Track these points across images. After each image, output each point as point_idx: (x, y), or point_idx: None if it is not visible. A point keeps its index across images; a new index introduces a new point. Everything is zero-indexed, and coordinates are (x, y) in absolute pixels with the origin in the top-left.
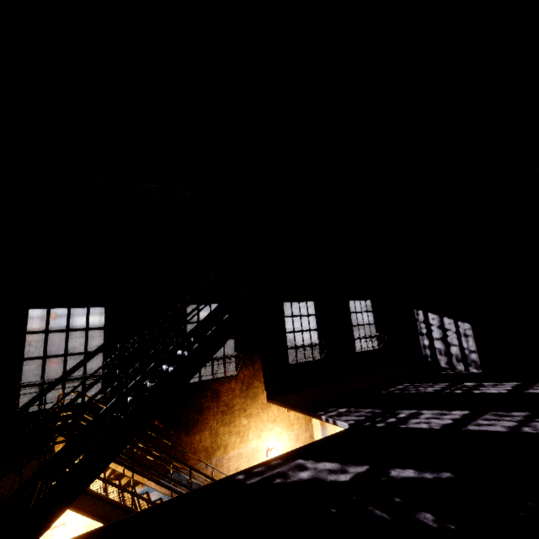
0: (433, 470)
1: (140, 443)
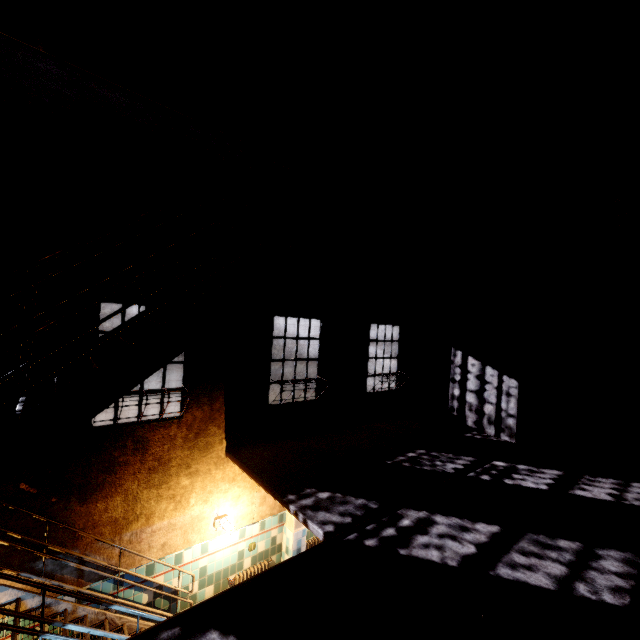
0: None
1: None
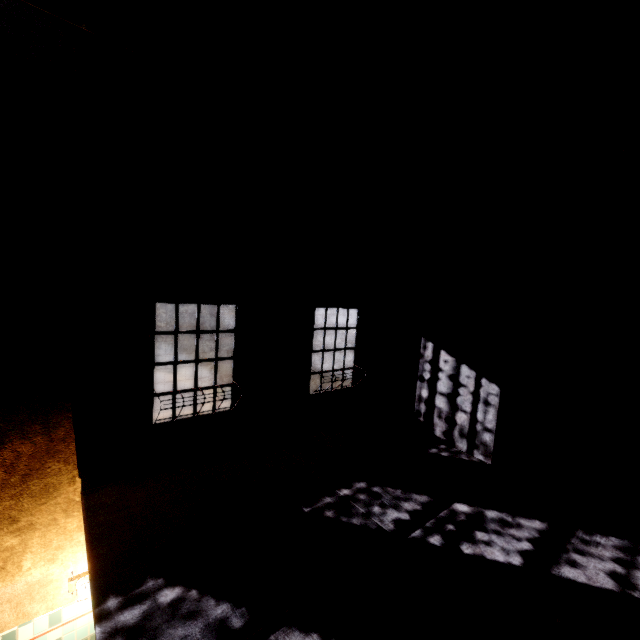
0: None
1: None
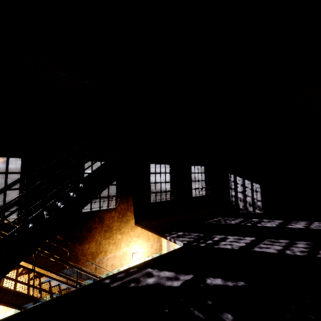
0: (233, 279)
1: (45, 250)
